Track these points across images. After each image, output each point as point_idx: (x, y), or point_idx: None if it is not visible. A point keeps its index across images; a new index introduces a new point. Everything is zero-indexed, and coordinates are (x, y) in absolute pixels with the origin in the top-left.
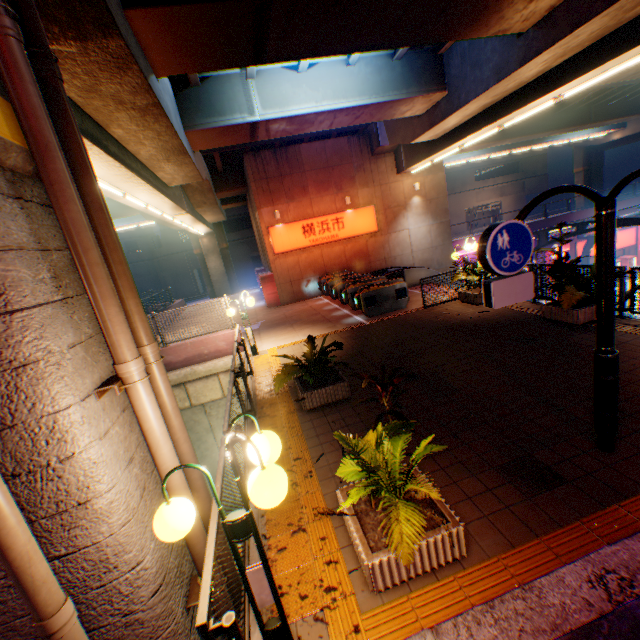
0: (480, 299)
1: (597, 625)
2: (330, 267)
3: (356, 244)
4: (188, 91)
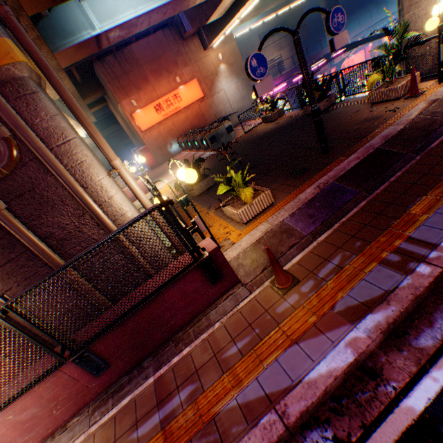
0: (274, 118)
1: (315, 197)
2: (182, 131)
3: (193, 110)
4: (42, 22)
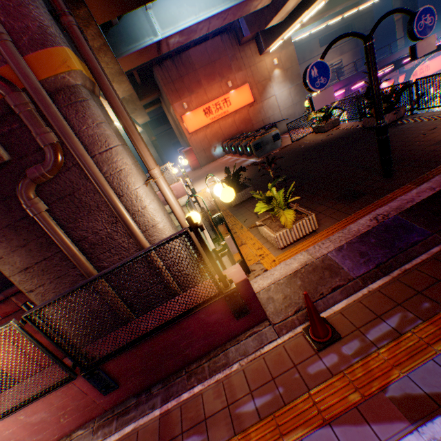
0: (326, 128)
1: (371, 231)
2: (227, 135)
3: (241, 114)
4: (112, 30)
